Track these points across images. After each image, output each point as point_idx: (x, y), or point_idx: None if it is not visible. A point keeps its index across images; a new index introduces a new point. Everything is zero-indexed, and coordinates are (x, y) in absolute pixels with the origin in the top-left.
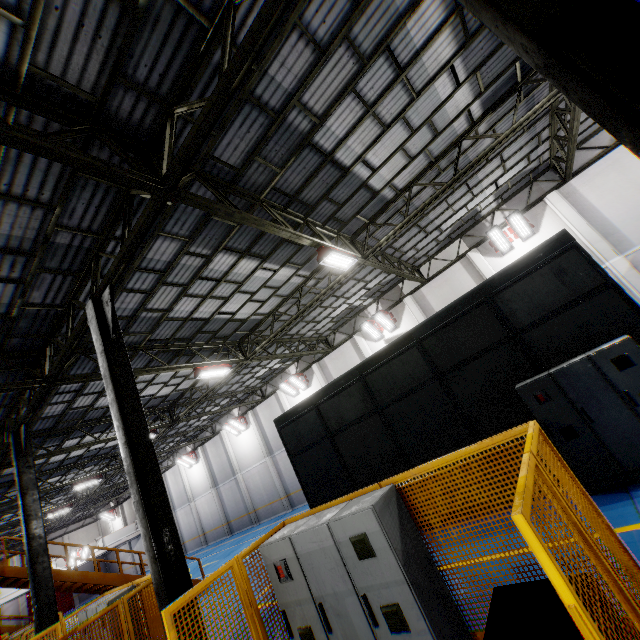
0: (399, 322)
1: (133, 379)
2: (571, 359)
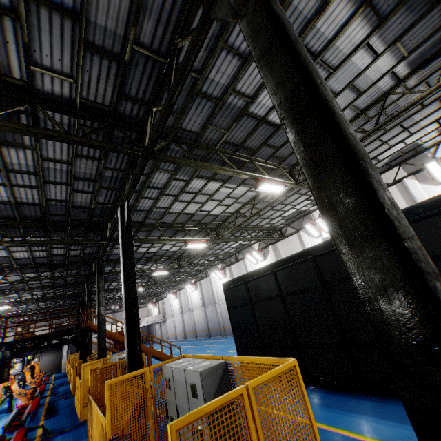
0: None
1: (133, 253)
2: None
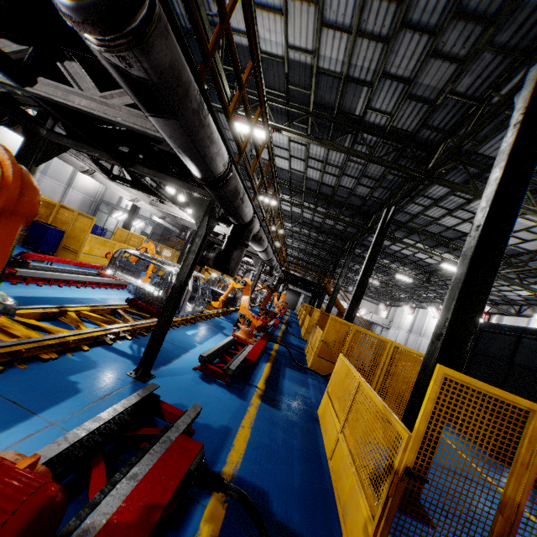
0: None
1: (380, 250)
2: None
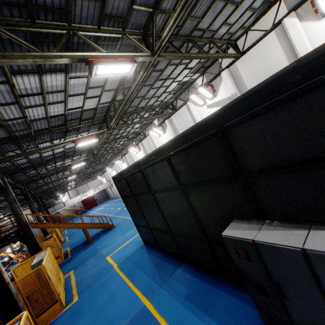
0: (217, 92)
1: None
2: (292, 225)
